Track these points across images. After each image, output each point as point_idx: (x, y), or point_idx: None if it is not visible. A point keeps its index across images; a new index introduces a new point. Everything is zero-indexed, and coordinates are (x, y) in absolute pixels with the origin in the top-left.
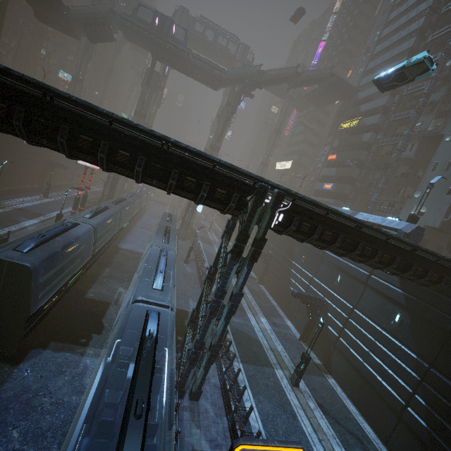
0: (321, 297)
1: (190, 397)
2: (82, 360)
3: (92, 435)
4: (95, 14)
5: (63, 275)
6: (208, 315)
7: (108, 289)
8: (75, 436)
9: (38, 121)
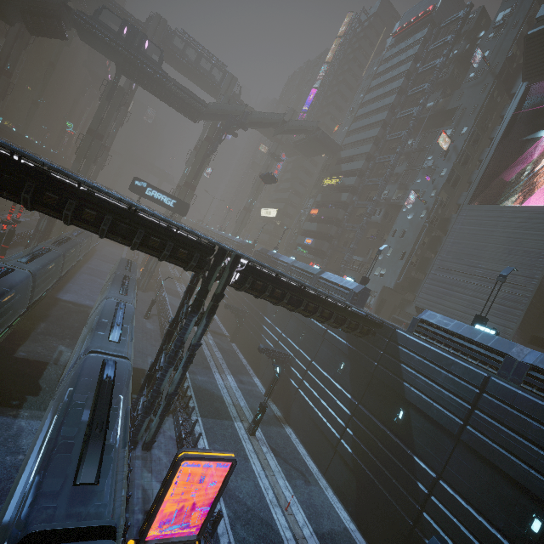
0: (287, 352)
1: (143, 447)
2: (16, 422)
3: (43, 472)
4: (40, 3)
5: None
6: (166, 364)
7: (44, 348)
8: (28, 470)
9: (1, 176)
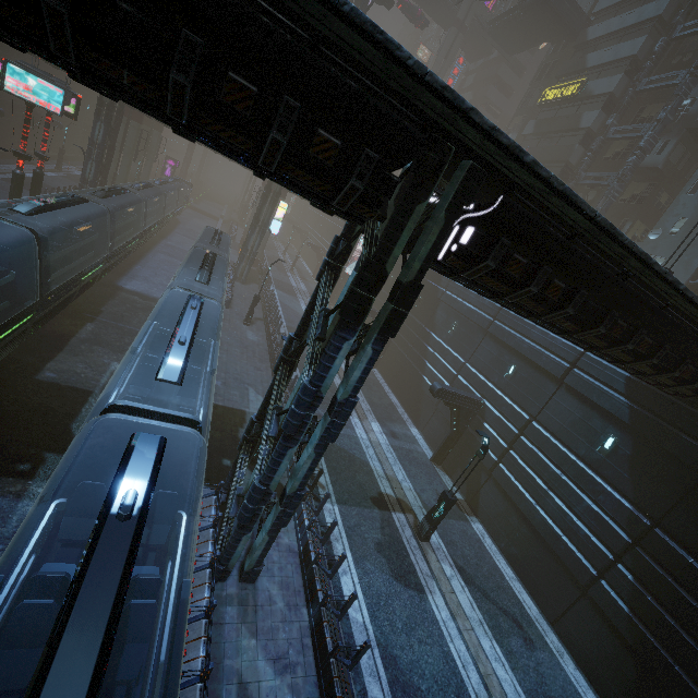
0: (477, 396)
1: (240, 577)
2: (18, 508)
3: None
4: None
5: None
6: (280, 440)
7: (88, 366)
8: None
9: None
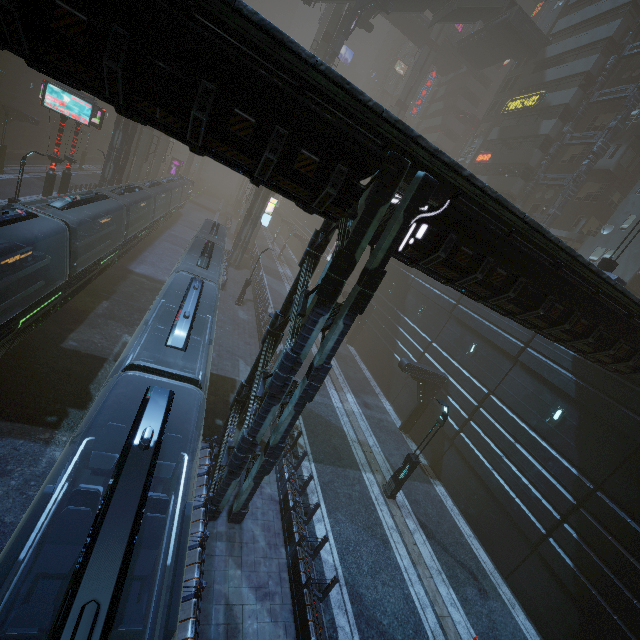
0: (442, 372)
1: (229, 518)
2: (47, 452)
3: None
4: None
5: (3, 306)
6: (265, 399)
7: (104, 337)
8: None
9: None
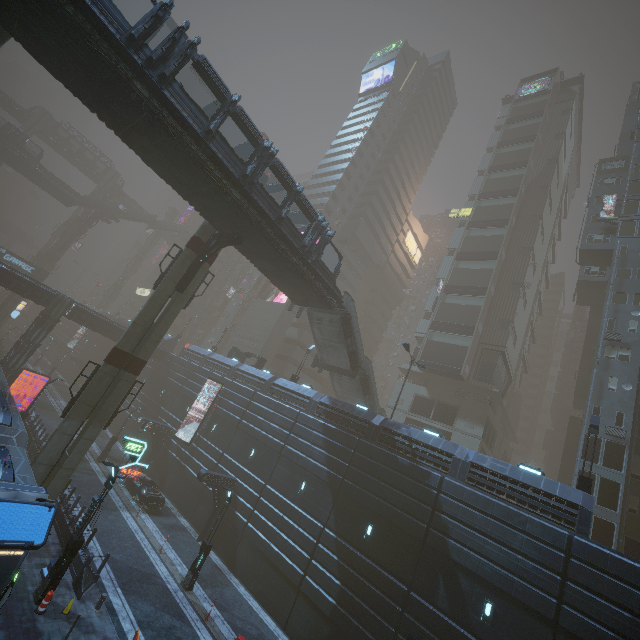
0: None
1: None
2: None
3: None
4: None
5: None
6: (16, 352)
7: None
8: None
9: None
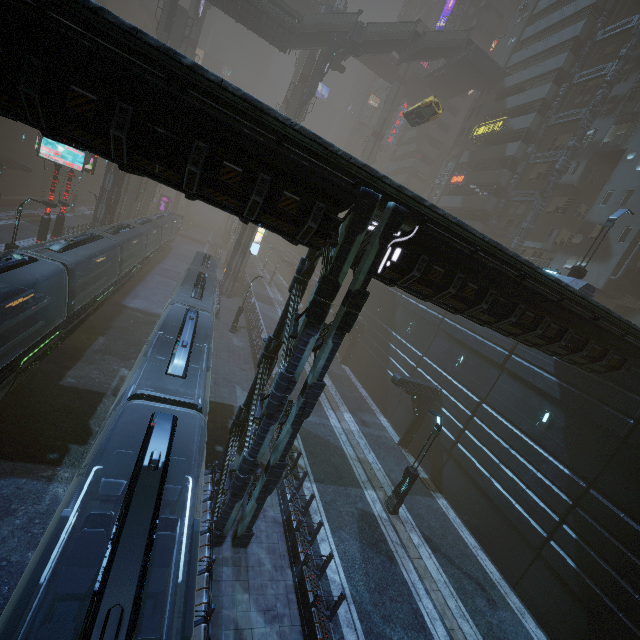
0: (434, 385)
1: (234, 542)
2: (50, 489)
3: None
4: None
5: (6, 348)
6: (264, 419)
7: (101, 372)
8: None
9: None
